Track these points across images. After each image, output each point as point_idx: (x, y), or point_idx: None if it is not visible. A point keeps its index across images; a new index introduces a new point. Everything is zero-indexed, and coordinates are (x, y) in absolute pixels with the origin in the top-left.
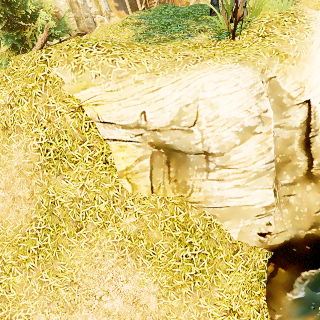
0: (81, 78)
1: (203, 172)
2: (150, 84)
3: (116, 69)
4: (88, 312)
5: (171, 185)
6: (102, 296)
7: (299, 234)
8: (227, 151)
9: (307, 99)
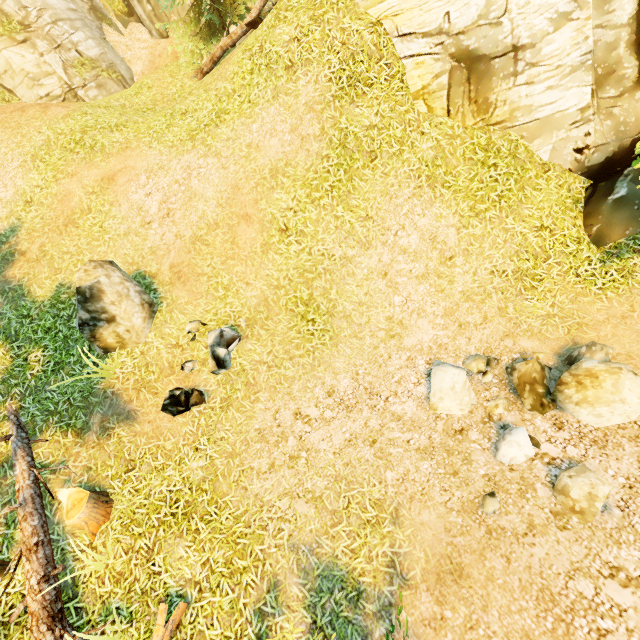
0: None
1: (509, 78)
2: None
3: None
4: (383, 249)
5: (469, 108)
6: (398, 231)
7: (623, 144)
8: (538, 42)
9: None
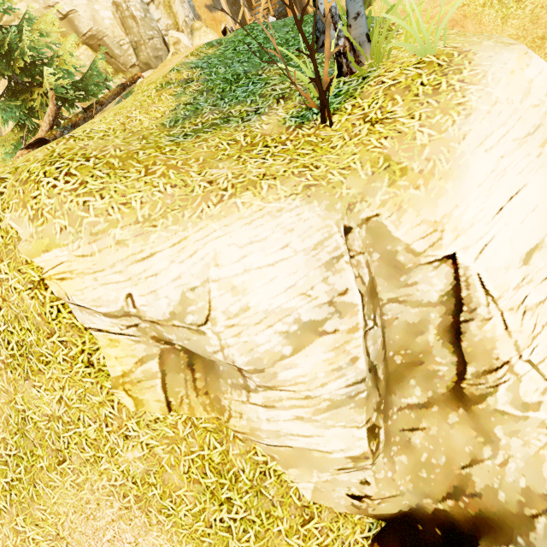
0: (41, 231)
1: (240, 389)
2: (138, 246)
3: (88, 219)
4: None
5: (200, 399)
6: None
7: (423, 504)
8: (269, 366)
9: (449, 253)
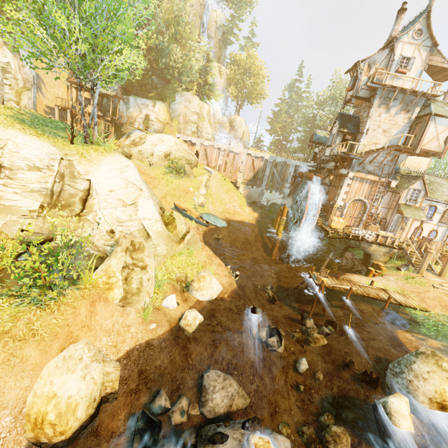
0: None
1: None
2: None
3: None
4: None
5: None
6: None
7: (50, 237)
8: (16, 170)
9: (90, 179)
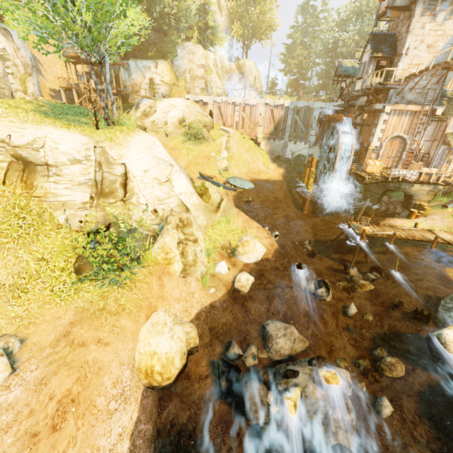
0: None
1: (45, 177)
2: (20, 124)
3: None
4: None
5: (21, 184)
6: None
7: (106, 224)
8: (60, 166)
9: (124, 163)
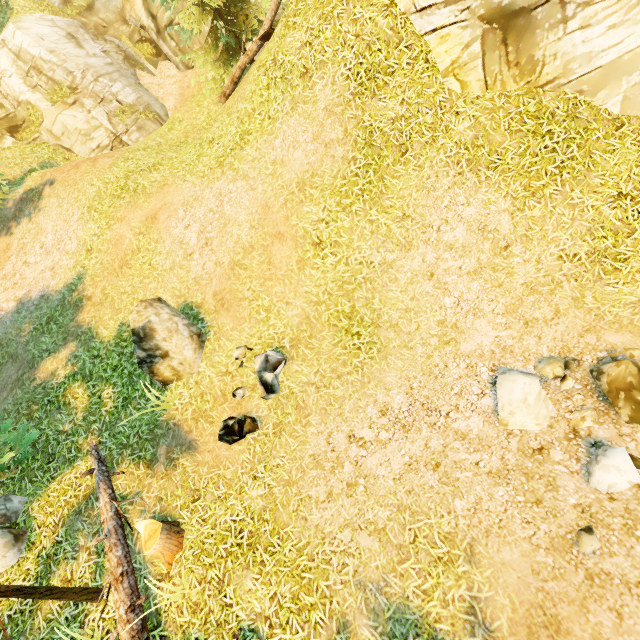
0: None
1: (557, 27)
2: None
3: None
4: (425, 248)
5: (510, 72)
6: (440, 226)
7: None
8: None
9: None
